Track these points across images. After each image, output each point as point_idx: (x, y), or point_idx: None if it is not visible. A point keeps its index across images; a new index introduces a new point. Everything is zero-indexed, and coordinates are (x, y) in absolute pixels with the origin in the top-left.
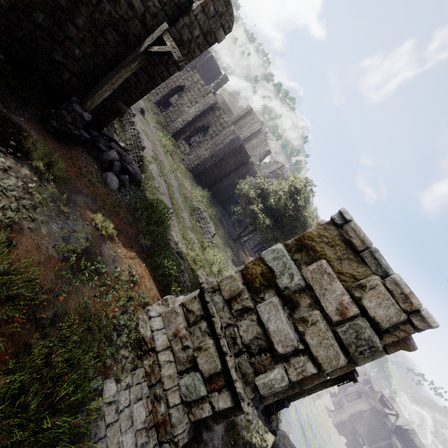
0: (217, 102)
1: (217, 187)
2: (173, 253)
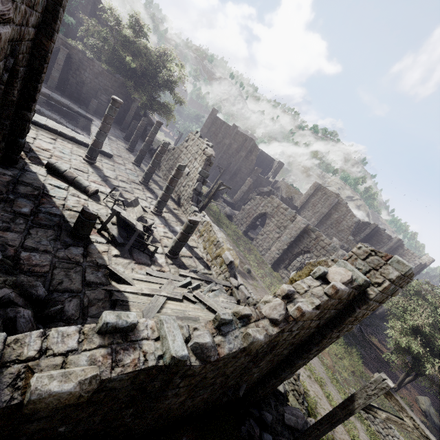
0: (308, 224)
1: None
2: None
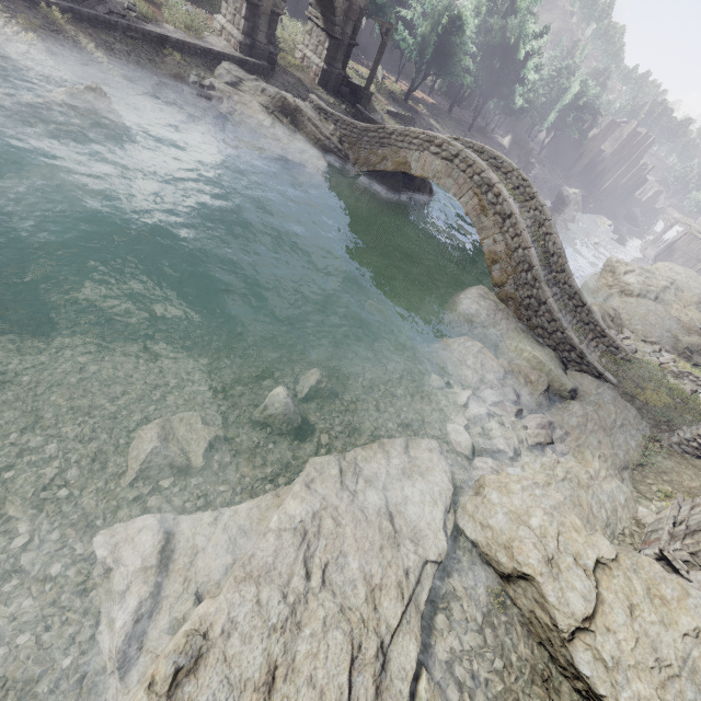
0: None
1: (303, 8)
2: None
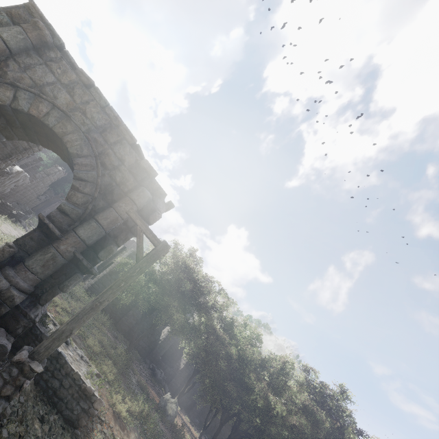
0: (125, 247)
1: (127, 321)
2: None
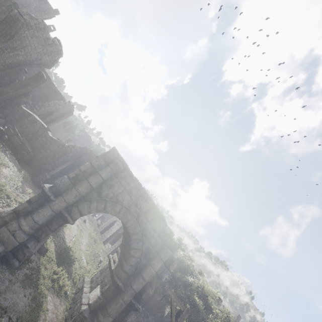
0: None
1: None
2: (59, 233)
